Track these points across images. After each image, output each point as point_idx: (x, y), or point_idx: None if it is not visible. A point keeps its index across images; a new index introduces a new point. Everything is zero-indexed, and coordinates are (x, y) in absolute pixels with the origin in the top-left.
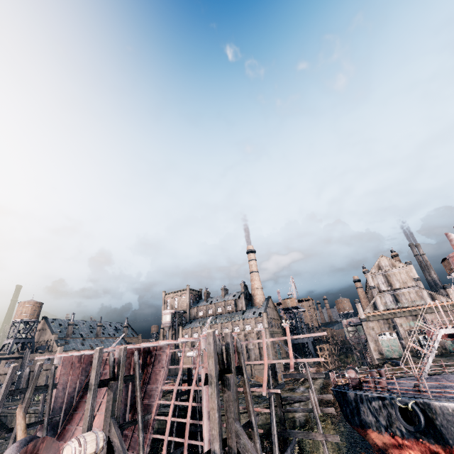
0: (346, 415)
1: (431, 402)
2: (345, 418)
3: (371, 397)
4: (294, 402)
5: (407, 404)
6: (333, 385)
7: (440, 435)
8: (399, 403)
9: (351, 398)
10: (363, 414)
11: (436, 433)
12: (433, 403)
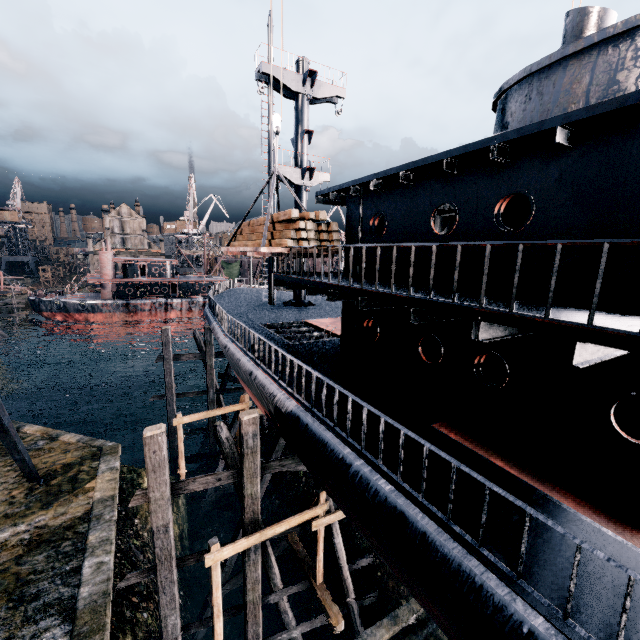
0: (34, 308)
1: (67, 301)
2: (33, 309)
3: (46, 301)
4: (1, 305)
5: (58, 302)
6: (29, 297)
7: (68, 310)
8: (55, 302)
9: (37, 301)
10: (42, 307)
11: (67, 310)
12: (68, 301)
